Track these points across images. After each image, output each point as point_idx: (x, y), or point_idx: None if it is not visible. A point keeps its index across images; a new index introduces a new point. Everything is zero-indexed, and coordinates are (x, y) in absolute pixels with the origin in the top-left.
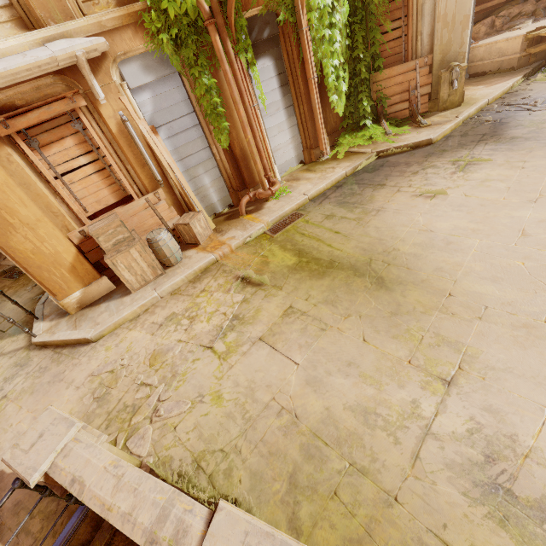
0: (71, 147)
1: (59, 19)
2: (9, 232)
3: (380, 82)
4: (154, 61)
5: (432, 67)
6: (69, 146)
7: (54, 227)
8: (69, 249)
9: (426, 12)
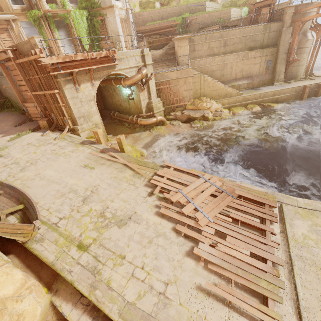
0: (6, 35)
1: (8, 11)
2: None
3: (102, 44)
4: (29, 23)
5: (114, 43)
6: (6, 35)
7: None
8: None
9: (109, 29)
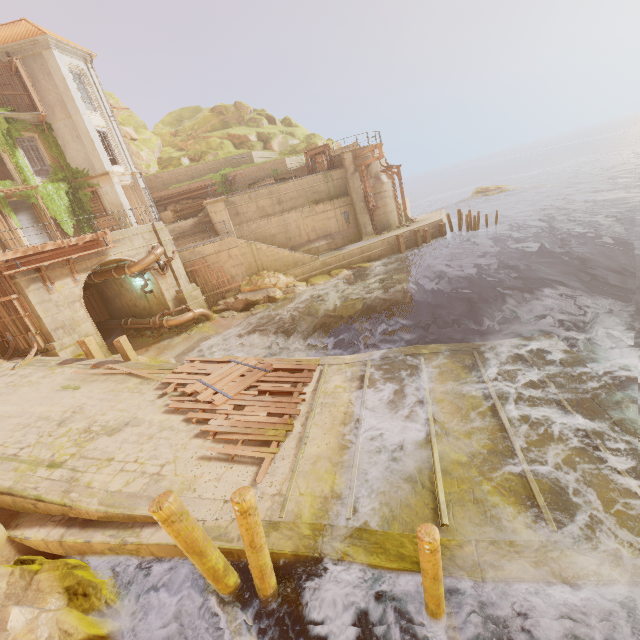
0: None
1: None
2: None
3: (97, 224)
4: None
5: (116, 219)
6: None
7: None
8: None
9: (105, 201)
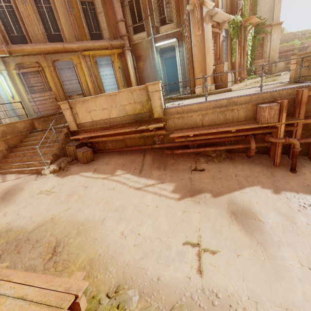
0: (212, 43)
1: None
2: (207, 55)
3: (255, 64)
4: (226, 32)
5: (269, 61)
6: (212, 42)
7: (212, 59)
8: (212, 69)
9: (267, 47)
